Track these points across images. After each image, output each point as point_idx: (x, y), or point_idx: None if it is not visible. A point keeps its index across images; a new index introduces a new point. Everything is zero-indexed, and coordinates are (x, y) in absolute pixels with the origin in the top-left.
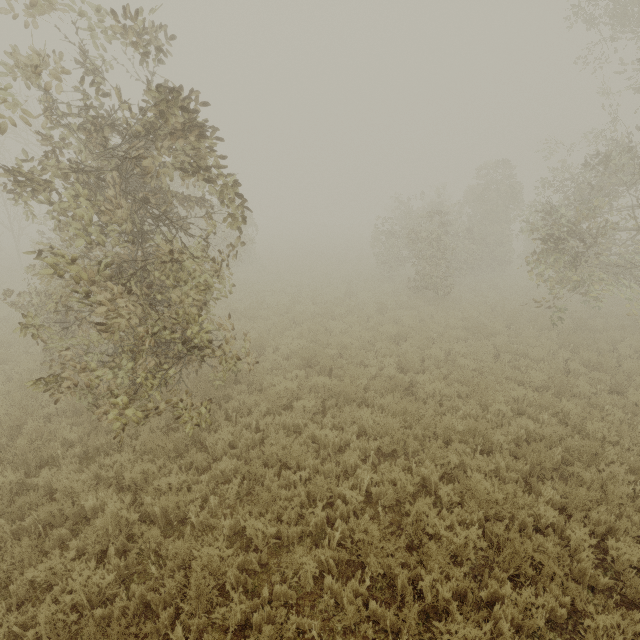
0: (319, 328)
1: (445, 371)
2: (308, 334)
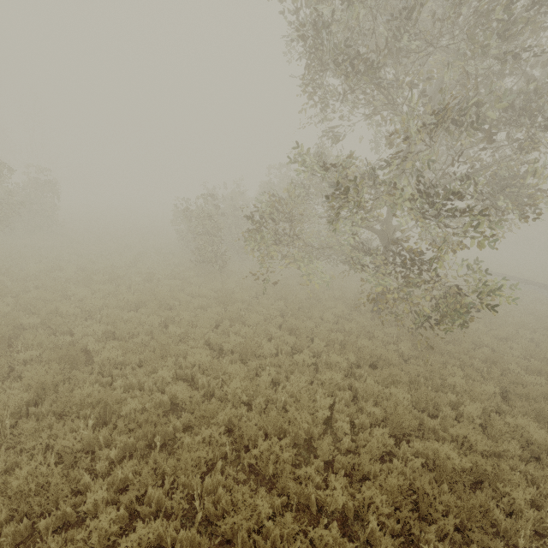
0: (46, 295)
1: (146, 338)
2: (27, 301)
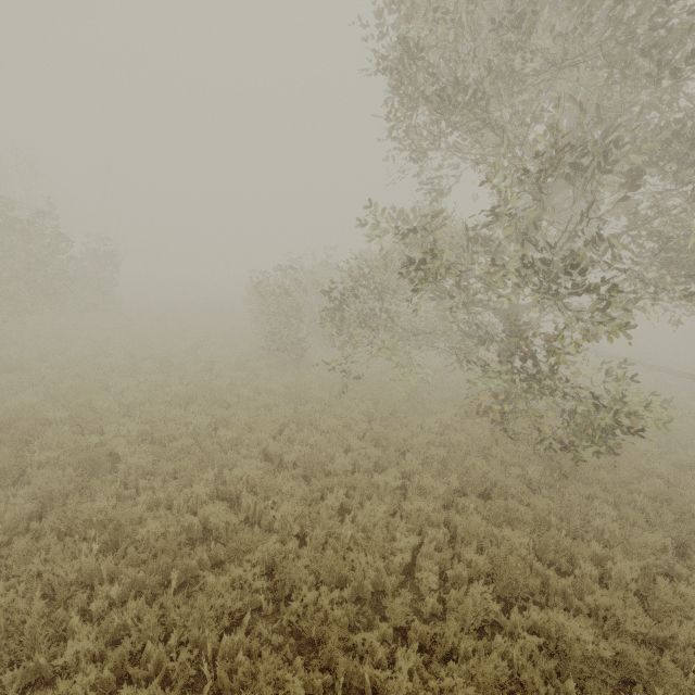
0: (82, 385)
1: (188, 442)
2: (59, 392)
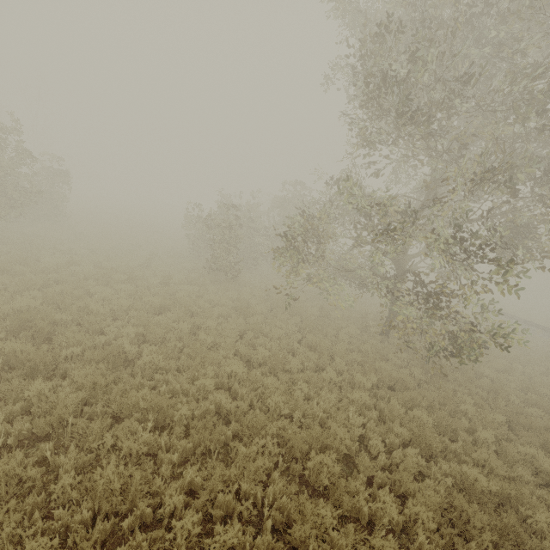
0: (73, 291)
1: (180, 344)
2: (54, 296)
